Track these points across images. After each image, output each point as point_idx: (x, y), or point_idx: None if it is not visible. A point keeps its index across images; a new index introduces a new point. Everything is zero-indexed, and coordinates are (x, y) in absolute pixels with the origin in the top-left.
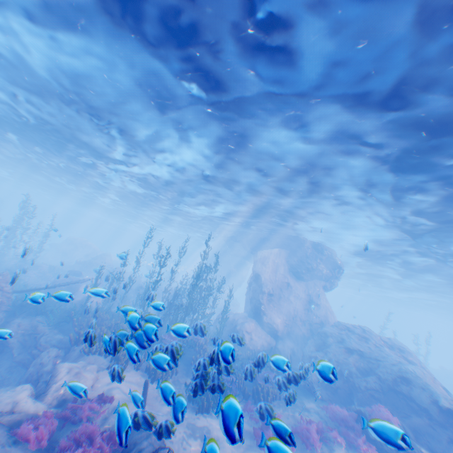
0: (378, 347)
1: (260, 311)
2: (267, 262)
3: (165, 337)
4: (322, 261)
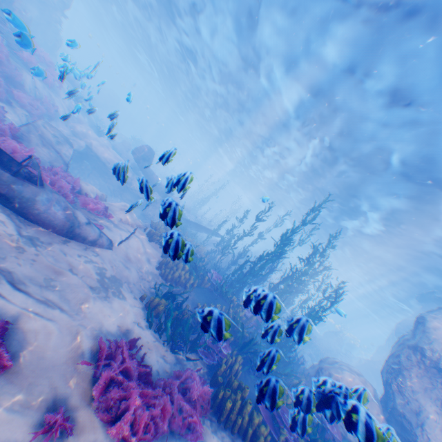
0: None
1: (391, 379)
2: None
3: (212, 270)
4: None
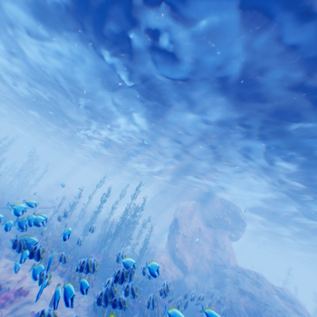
0: (268, 293)
1: (174, 248)
2: (185, 210)
3: (93, 255)
4: (228, 214)
